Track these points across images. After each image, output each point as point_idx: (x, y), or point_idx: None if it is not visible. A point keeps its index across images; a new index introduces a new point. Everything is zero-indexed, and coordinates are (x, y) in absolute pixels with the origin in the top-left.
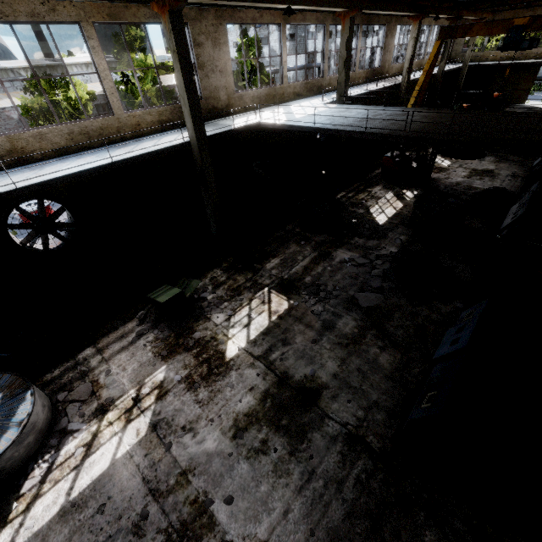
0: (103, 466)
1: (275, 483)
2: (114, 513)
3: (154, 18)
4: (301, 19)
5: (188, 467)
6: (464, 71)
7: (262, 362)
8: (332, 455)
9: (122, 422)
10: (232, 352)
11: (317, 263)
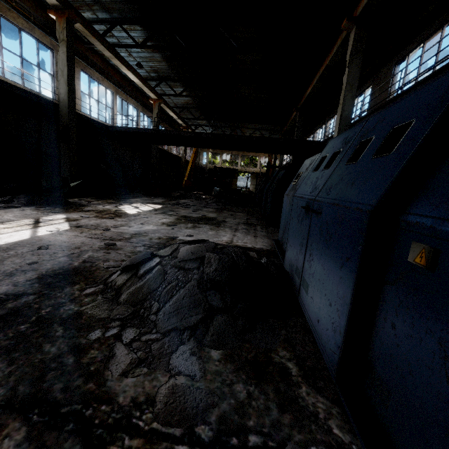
0: (20, 238)
1: (217, 231)
2: (67, 248)
3: (29, 30)
4: (125, 98)
5: (138, 233)
6: (207, 170)
7: (163, 214)
8: (241, 226)
9: (27, 227)
10: (133, 212)
11: (170, 201)
